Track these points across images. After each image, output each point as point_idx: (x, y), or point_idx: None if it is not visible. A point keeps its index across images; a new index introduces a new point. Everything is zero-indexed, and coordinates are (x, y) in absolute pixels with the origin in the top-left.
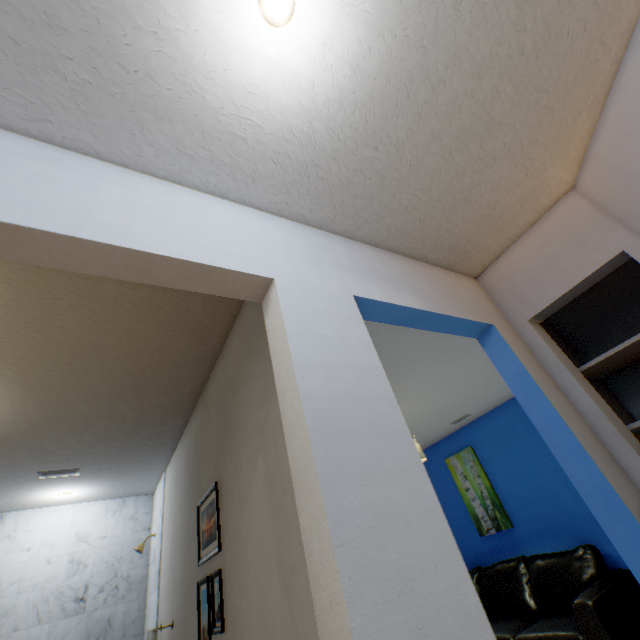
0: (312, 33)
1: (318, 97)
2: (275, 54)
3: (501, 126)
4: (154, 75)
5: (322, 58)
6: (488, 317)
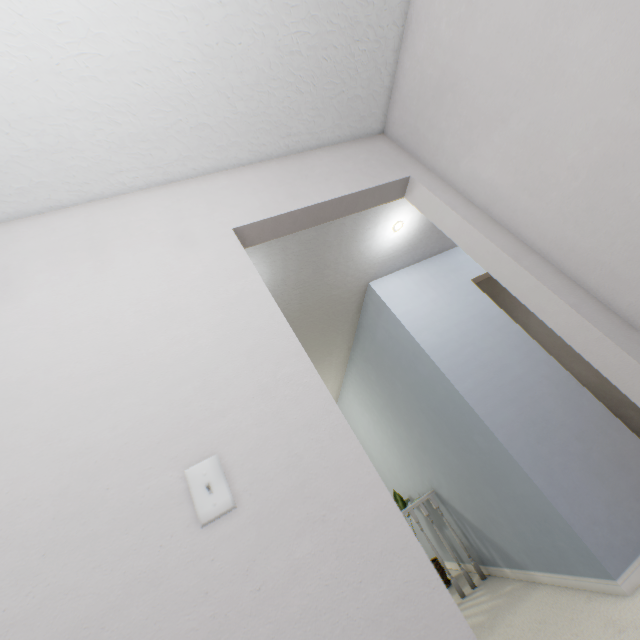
0: None
1: None
2: None
3: None
4: None
5: None
6: None
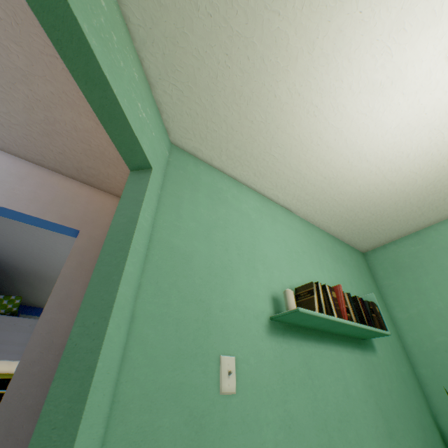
0: None
1: None
2: None
3: (36, 76)
4: None
5: None
6: (84, 224)
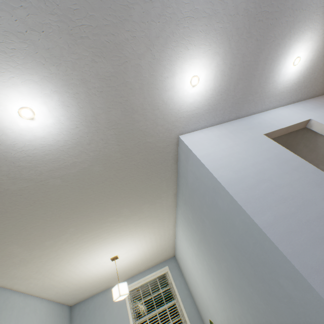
0: (302, 61)
1: (301, 72)
2: (293, 70)
3: None
4: (269, 90)
5: (303, 64)
6: None
